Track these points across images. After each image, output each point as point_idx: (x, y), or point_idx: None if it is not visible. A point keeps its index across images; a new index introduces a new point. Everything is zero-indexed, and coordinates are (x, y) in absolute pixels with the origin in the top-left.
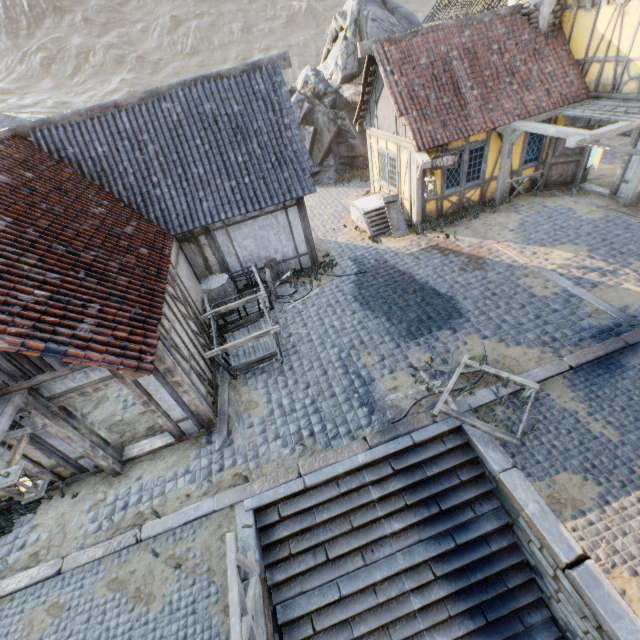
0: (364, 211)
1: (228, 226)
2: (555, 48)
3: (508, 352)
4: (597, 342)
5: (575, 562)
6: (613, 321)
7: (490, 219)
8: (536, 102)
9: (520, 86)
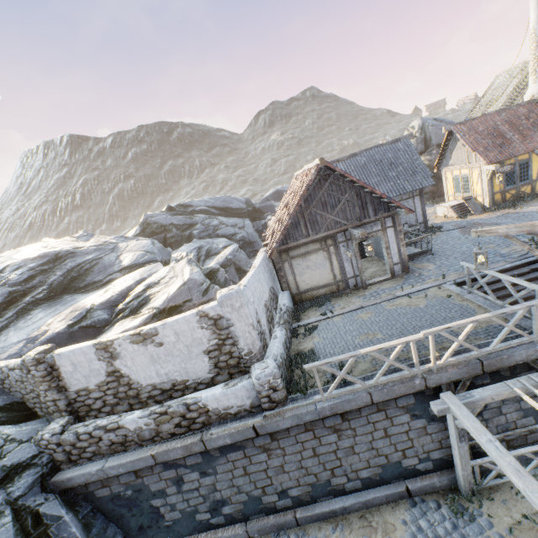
0: (450, 206)
1: None
2: None
3: None
4: None
5: None
6: None
7: None
8: None
9: None
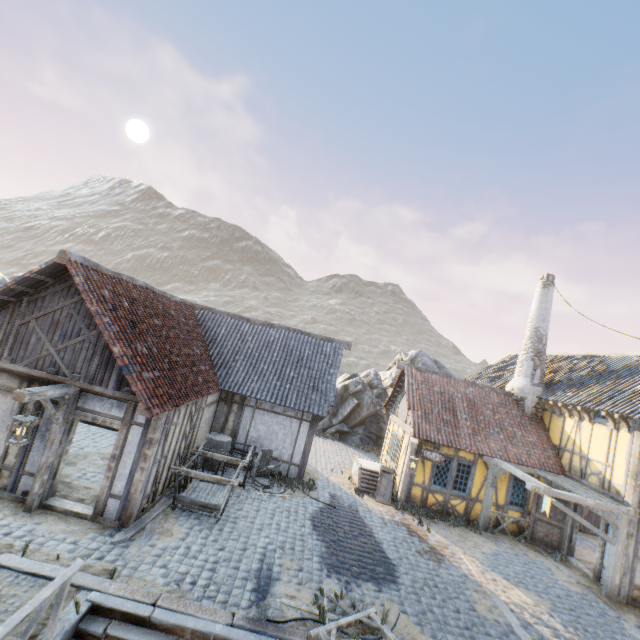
0: (362, 466)
1: (257, 408)
2: (537, 428)
3: (419, 636)
4: None
5: None
6: None
7: (468, 534)
8: (517, 454)
9: (506, 438)
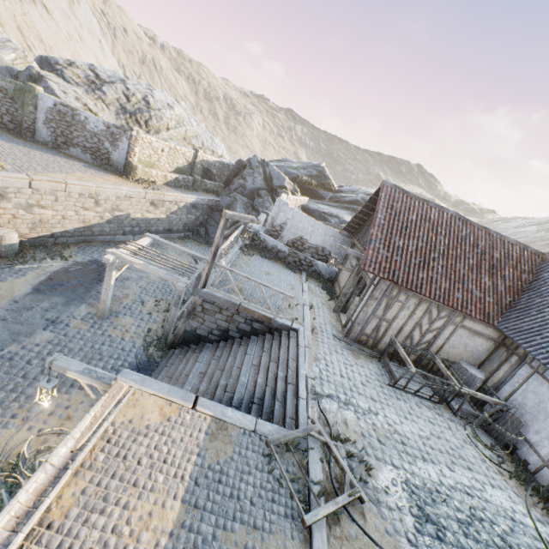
0: None
1: (537, 372)
2: None
3: None
4: None
5: (196, 400)
6: None
7: None
8: None
9: None
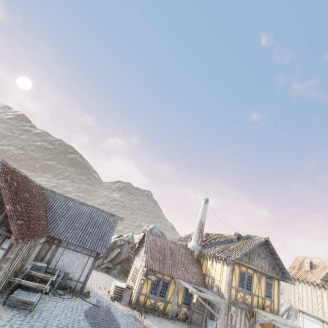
0: (116, 284)
1: (67, 248)
2: (198, 265)
3: None
4: None
5: None
6: None
7: (163, 320)
8: (188, 277)
9: (185, 269)
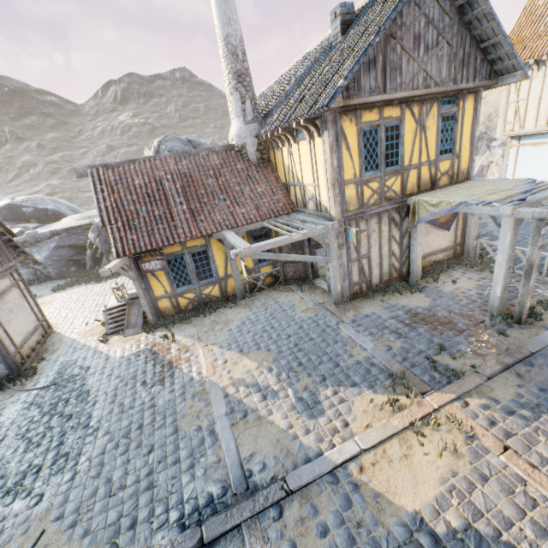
0: (107, 307)
1: None
2: (266, 174)
3: None
4: (175, 533)
5: None
6: (222, 485)
7: (223, 315)
8: (245, 214)
9: (233, 202)
